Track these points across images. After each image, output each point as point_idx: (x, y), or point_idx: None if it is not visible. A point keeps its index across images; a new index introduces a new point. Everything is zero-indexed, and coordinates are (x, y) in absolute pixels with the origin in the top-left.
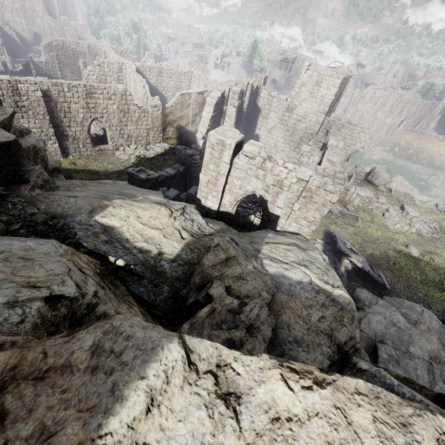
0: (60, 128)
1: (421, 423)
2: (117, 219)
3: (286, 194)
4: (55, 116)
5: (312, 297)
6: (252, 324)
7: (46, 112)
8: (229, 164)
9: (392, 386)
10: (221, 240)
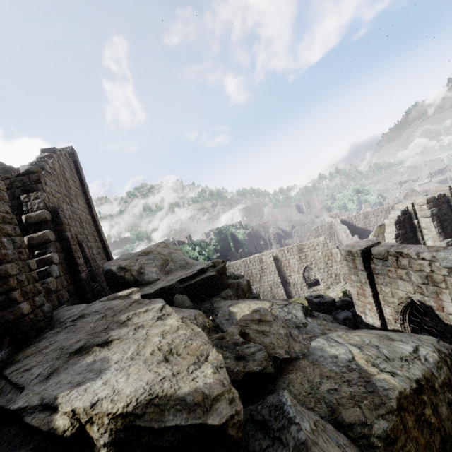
0: (284, 278)
1: (200, 343)
2: (238, 308)
3: (447, 292)
4: (281, 270)
5: (338, 372)
6: (245, 356)
7: (275, 269)
8: (364, 271)
9: (284, 404)
10: (262, 309)
